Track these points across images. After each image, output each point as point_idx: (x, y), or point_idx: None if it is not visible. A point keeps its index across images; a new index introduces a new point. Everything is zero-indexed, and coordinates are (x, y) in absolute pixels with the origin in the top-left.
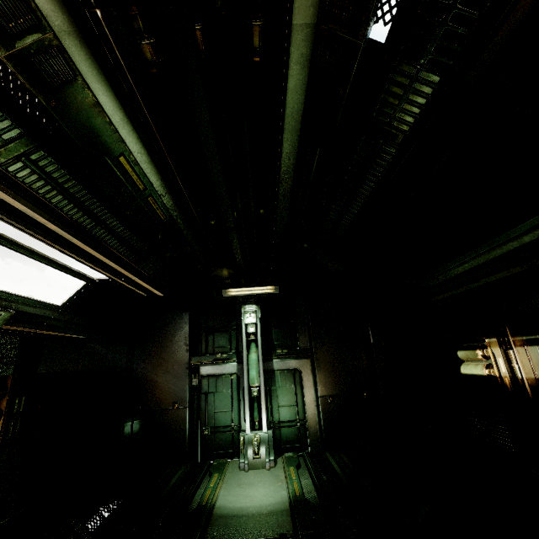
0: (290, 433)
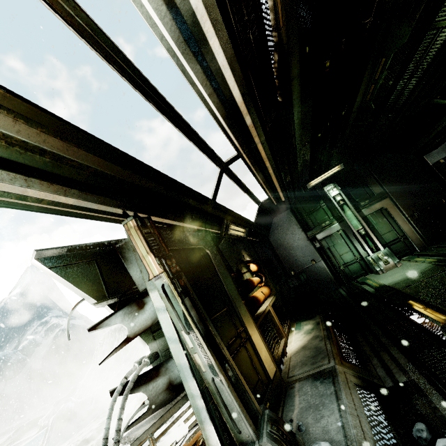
0: (398, 246)
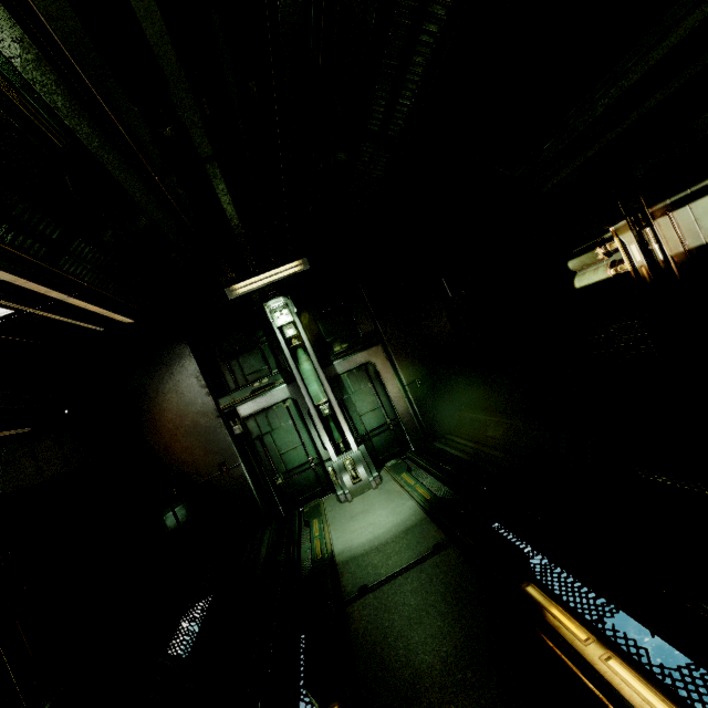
0: (384, 440)
